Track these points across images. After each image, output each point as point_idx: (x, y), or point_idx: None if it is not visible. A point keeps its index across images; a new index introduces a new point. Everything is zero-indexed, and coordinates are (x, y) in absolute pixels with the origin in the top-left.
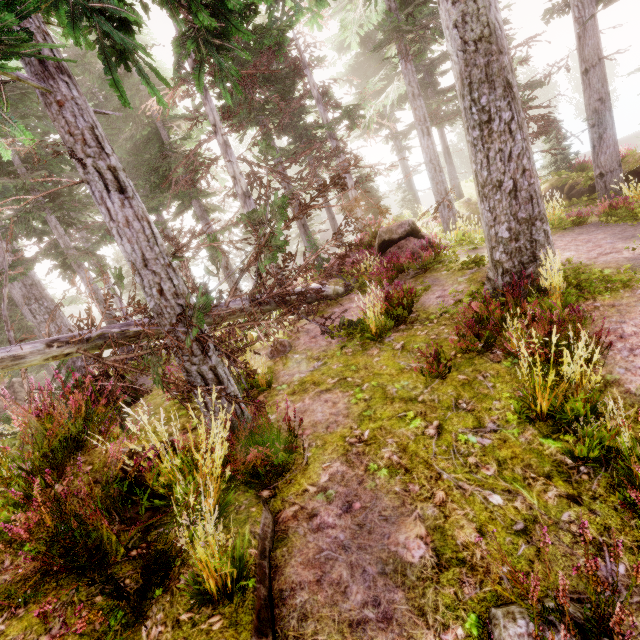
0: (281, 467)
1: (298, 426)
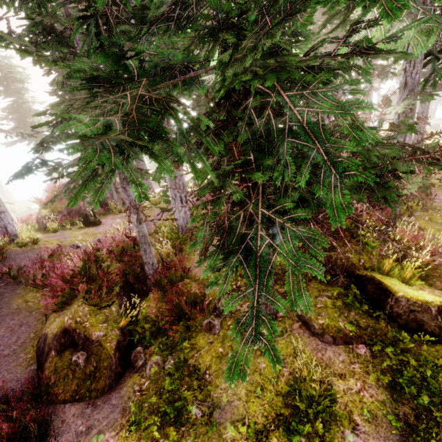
0: None
1: None
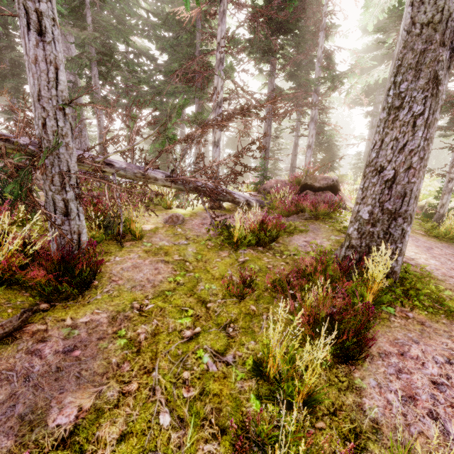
0: (66, 294)
1: (120, 274)
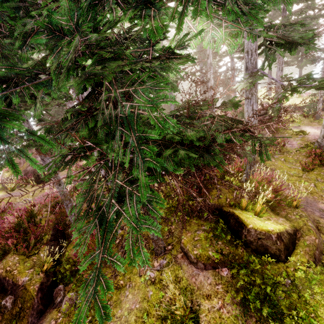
0: None
1: None
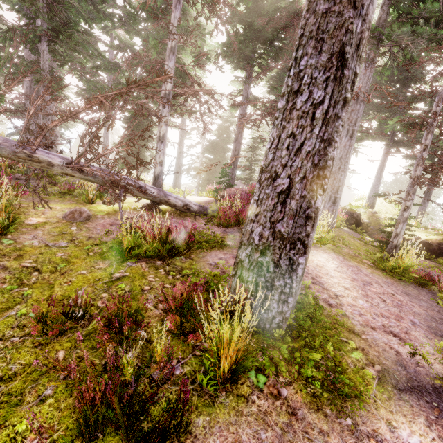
0: None
1: None
